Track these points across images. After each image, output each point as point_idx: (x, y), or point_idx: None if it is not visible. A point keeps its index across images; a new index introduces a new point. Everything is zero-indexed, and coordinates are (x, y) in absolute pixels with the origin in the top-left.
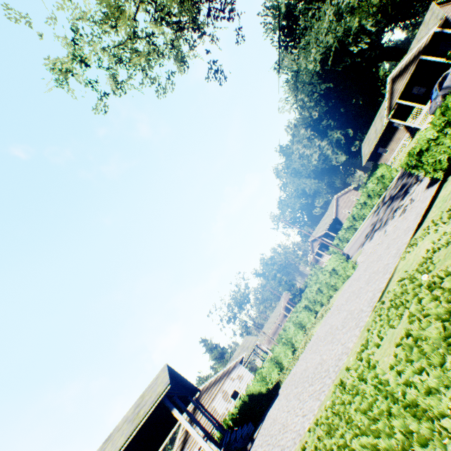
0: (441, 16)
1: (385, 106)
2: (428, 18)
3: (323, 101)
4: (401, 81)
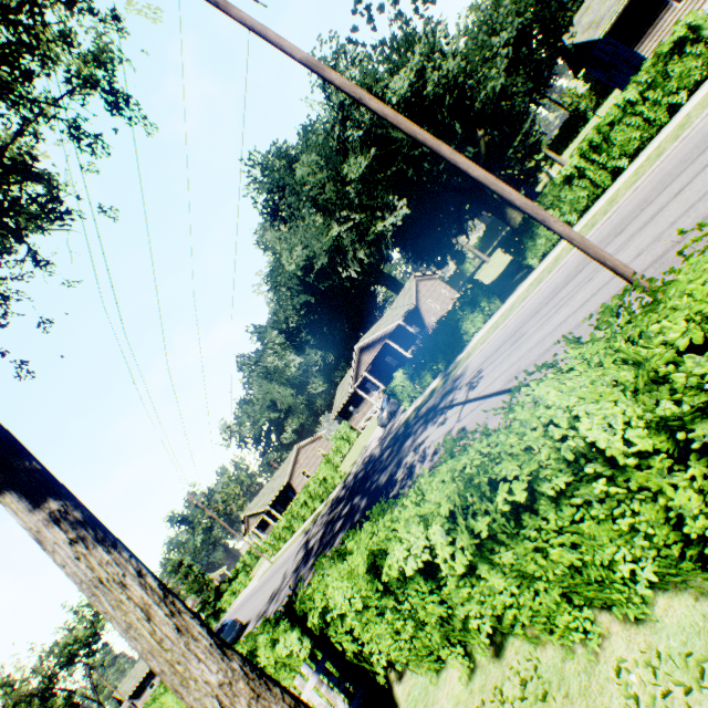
0: (412, 302)
1: (352, 374)
2: (407, 289)
3: (305, 310)
4: (369, 354)
